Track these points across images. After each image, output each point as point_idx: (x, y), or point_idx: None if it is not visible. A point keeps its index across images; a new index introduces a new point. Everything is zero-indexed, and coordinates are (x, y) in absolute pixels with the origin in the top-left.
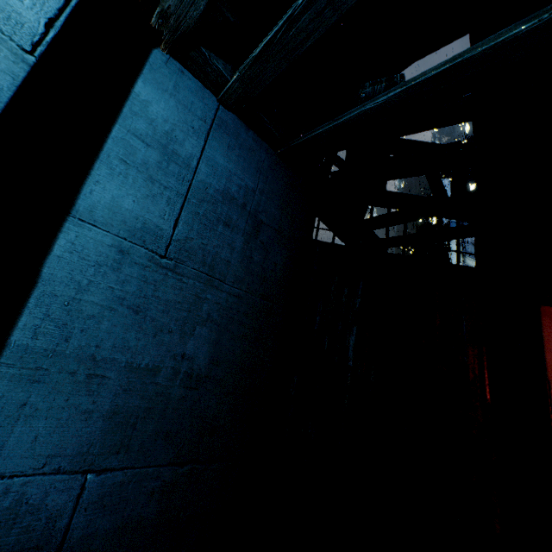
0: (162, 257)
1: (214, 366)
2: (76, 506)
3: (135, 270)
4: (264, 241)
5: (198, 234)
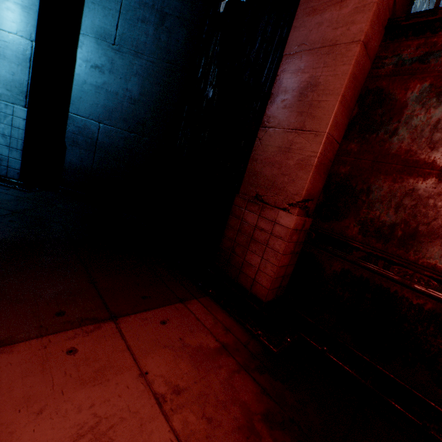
0: (113, 45)
1: (142, 96)
2: (99, 132)
3: (104, 52)
4: (168, 27)
5: (128, 30)
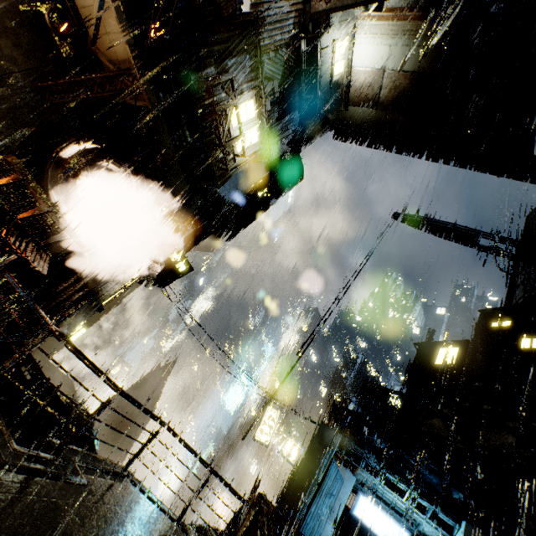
0: None
1: None
2: None
3: None
4: None
5: None
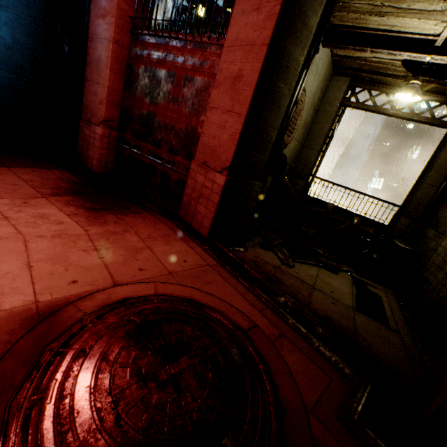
0: None
1: (15, 44)
2: None
3: None
4: None
5: None
